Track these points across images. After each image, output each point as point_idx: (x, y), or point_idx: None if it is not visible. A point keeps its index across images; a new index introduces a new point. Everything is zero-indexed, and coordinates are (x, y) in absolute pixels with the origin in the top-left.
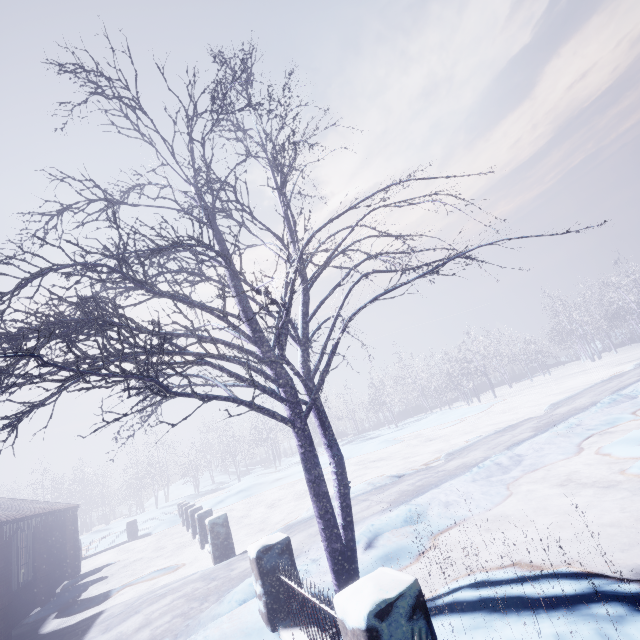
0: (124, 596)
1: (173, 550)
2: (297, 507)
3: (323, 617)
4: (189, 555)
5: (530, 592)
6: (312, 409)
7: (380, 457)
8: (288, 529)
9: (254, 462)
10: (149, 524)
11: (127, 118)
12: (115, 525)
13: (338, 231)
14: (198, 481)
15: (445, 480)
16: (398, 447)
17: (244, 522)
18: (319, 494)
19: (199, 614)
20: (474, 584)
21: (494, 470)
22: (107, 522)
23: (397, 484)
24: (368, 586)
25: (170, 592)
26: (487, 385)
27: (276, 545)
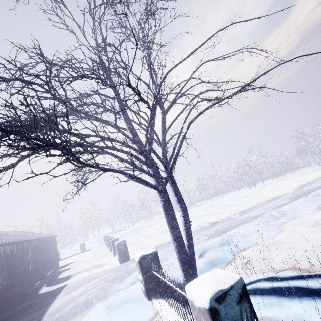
0: (77, 278)
1: (101, 257)
2: (161, 237)
3: (176, 294)
4: (108, 259)
5: (306, 286)
6: (168, 181)
7: (203, 214)
8: (157, 248)
9: (140, 217)
10: (90, 245)
11: (57, 16)
12: (76, 245)
13: (181, 82)
14: (113, 226)
15: (241, 224)
16: (212, 209)
17: (135, 244)
18: (173, 227)
19: (111, 289)
20: (267, 279)
21: (270, 218)
22: (72, 244)
23: (214, 226)
24: (208, 280)
25: (98, 277)
26: (259, 179)
27: (150, 255)
